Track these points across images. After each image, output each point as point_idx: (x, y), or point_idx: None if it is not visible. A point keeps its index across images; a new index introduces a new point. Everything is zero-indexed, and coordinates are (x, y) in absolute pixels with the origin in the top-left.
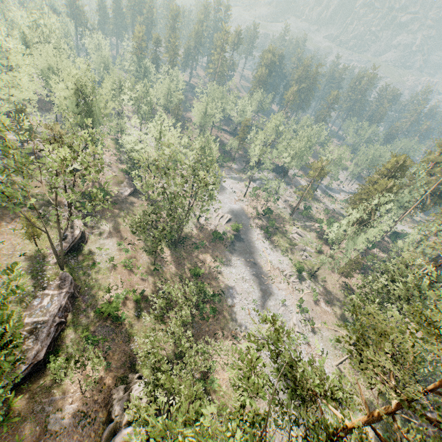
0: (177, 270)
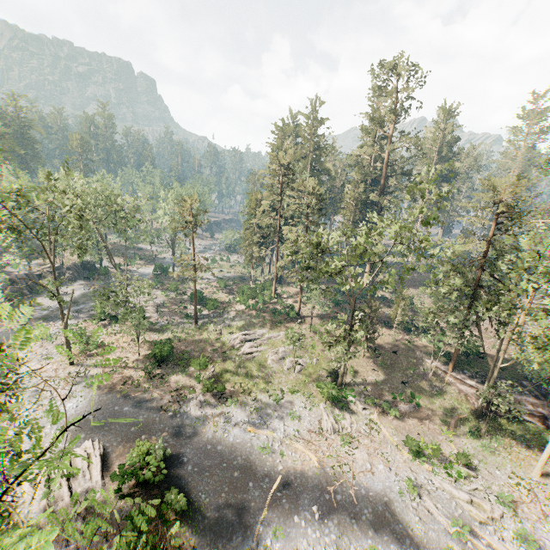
0: None
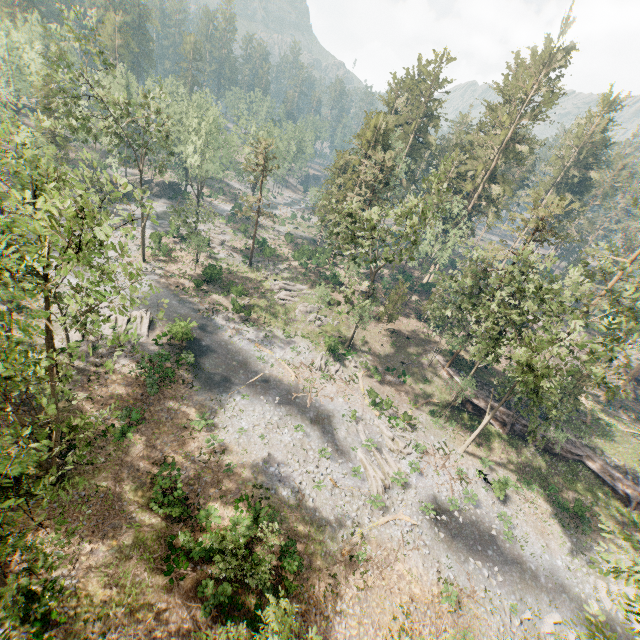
0: (114, 542)
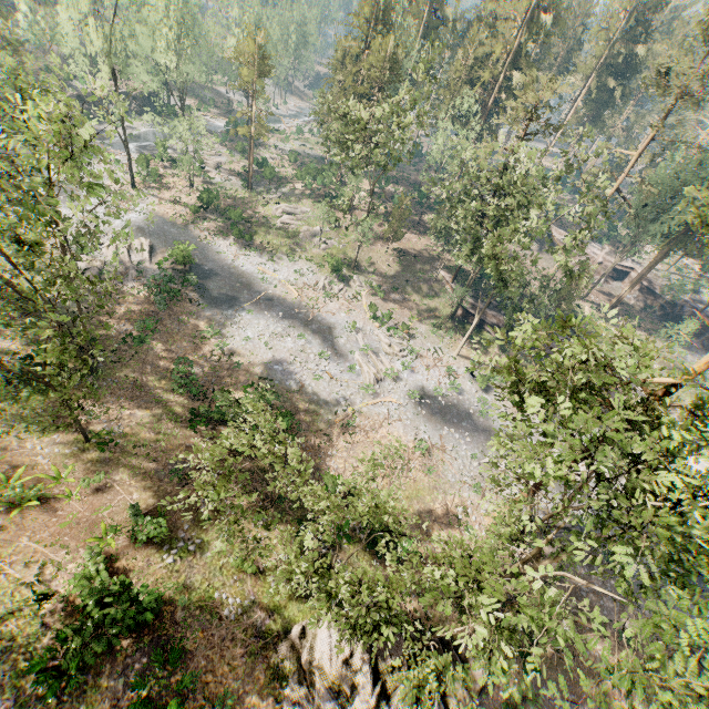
0: (147, 410)
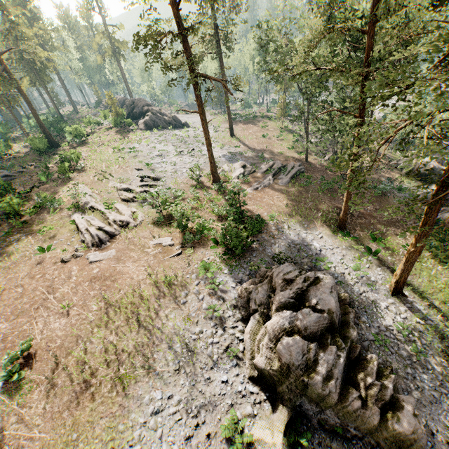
0: None
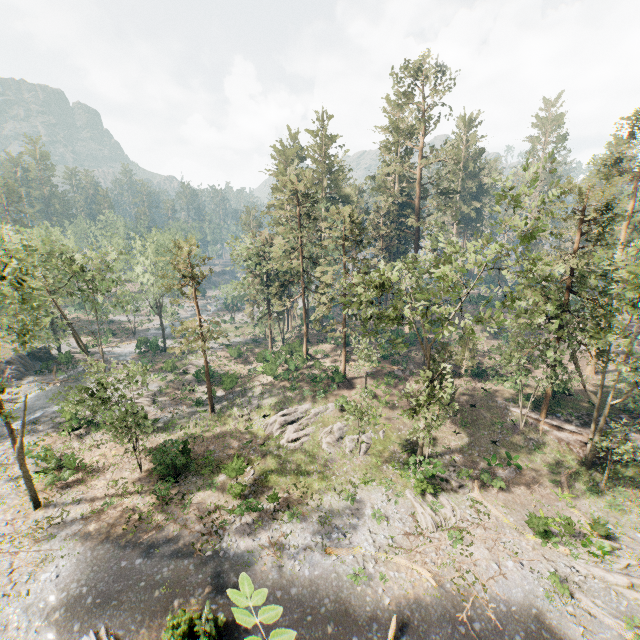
0: None
